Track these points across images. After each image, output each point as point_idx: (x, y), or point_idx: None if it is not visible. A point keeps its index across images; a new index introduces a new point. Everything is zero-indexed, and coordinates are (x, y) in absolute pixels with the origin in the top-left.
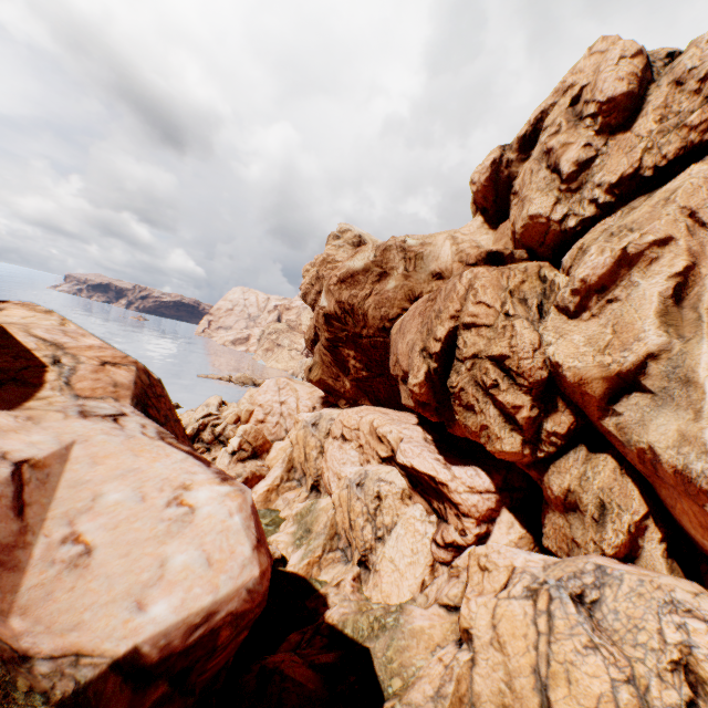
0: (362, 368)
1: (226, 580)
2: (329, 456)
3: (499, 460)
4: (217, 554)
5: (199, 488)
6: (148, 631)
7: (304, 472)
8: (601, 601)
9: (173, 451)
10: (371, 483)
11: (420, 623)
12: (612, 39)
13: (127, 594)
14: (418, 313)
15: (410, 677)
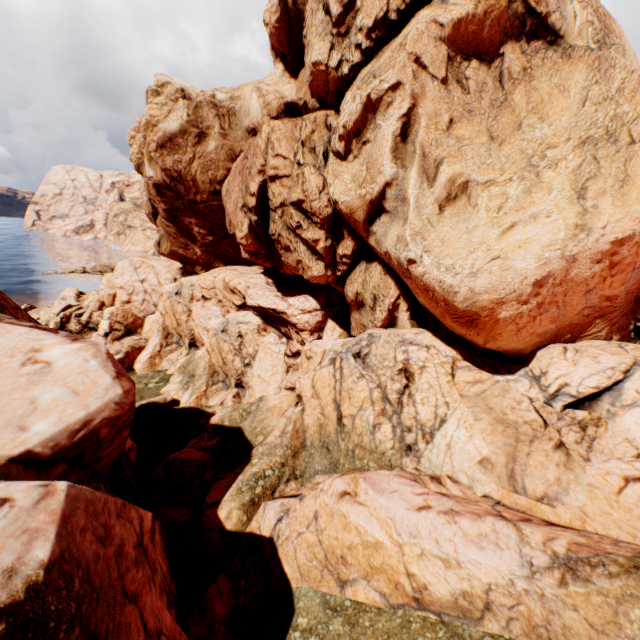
0: (207, 234)
1: (94, 400)
2: (195, 316)
3: (323, 287)
4: (81, 387)
5: (51, 349)
6: (36, 440)
7: (180, 336)
8: (370, 353)
9: (14, 328)
10: (232, 328)
11: (274, 403)
12: None
13: (8, 425)
14: (238, 172)
15: (269, 432)
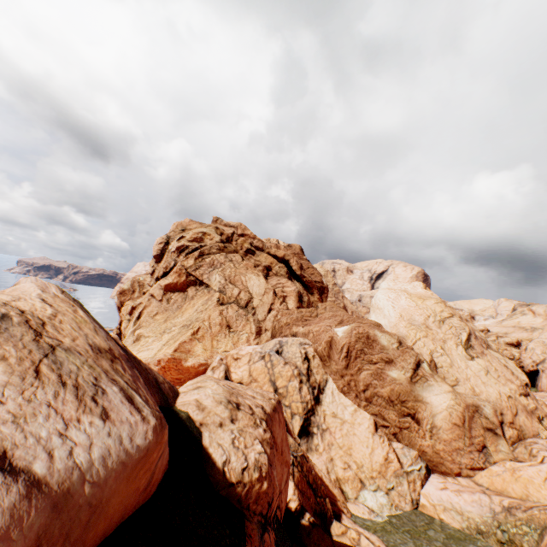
0: None
1: None
2: None
3: None
4: None
5: None
6: None
7: None
8: None
9: None
10: None
11: None
12: (174, 225)
13: None
14: None
15: None
